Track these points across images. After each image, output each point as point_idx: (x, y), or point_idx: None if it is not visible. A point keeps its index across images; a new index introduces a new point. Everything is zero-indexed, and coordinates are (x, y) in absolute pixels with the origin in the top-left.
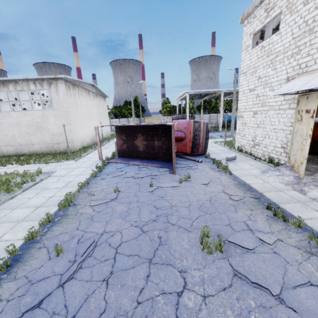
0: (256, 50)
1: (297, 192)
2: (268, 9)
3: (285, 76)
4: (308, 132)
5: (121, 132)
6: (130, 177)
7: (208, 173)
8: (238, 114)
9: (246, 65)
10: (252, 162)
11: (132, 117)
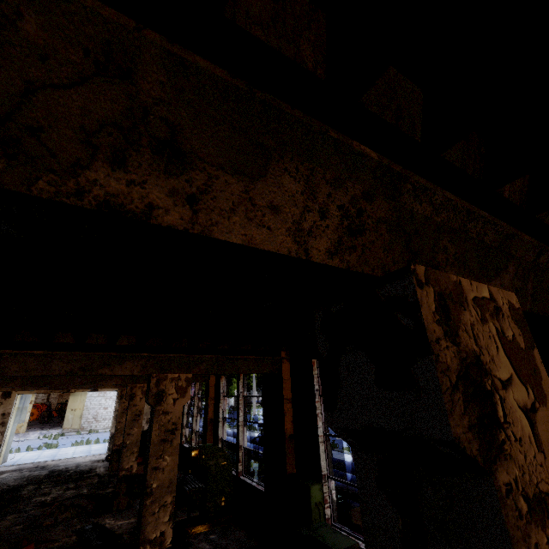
0: None
1: (28, 437)
2: None
3: None
4: (28, 410)
5: None
6: None
7: None
8: None
9: None
10: None
11: None
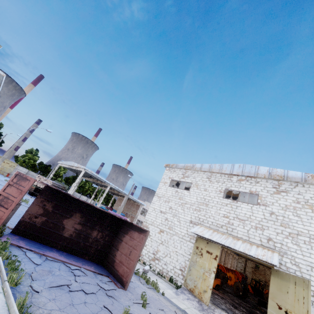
0: (172, 189)
1: None
2: (184, 175)
3: (190, 219)
4: (212, 268)
5: (50, 198)
6: (79, 290)
7: (147, 290)
8: (144, 223)
9: (161, 193)
10: (158, 278)
11: (5, 155)
